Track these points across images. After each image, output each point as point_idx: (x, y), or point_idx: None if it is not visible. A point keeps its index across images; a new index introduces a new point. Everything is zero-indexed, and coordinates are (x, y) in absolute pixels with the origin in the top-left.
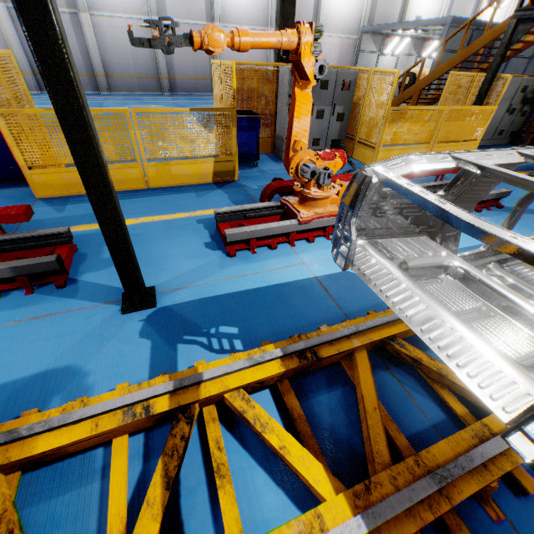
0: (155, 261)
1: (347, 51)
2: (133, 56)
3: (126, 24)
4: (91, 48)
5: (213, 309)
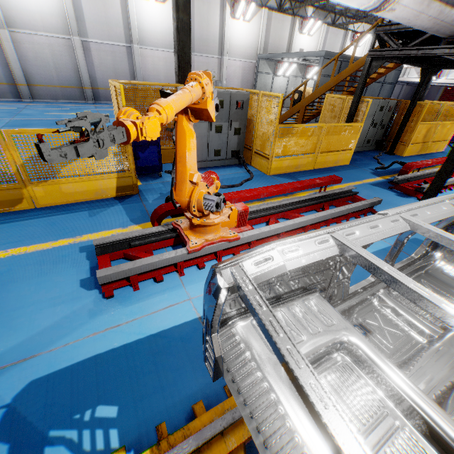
0: (8, 315)
1: (248, 71)
2: (56, 68)
3: (47, 41)
4: (11, 60)
5: (63, 390)
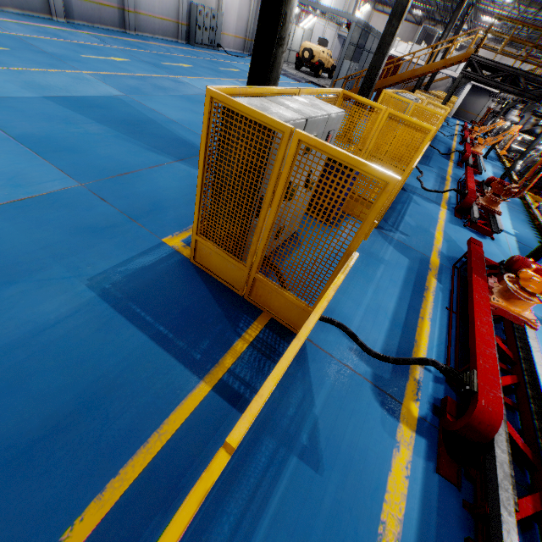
0: (488, 252)
1: (245, 4)
2: None
3: None
4: None
5: None
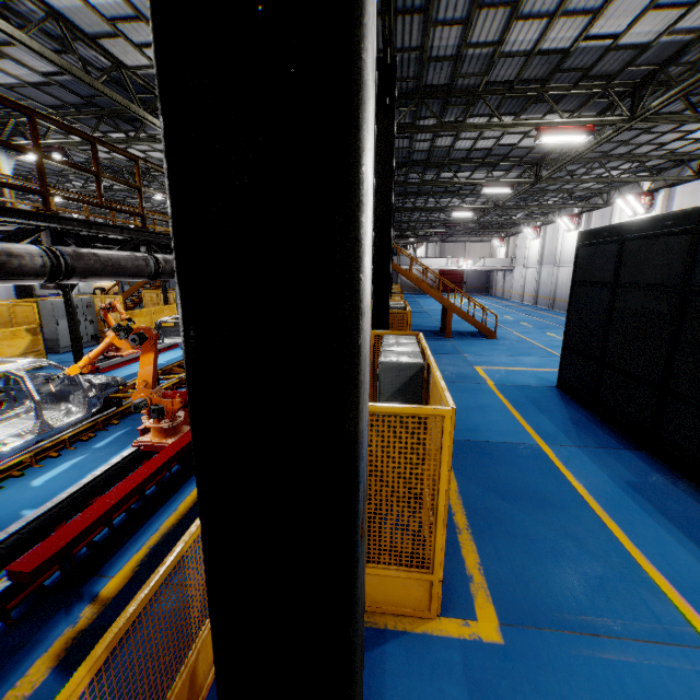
0: None
1: None
2: None
3: None
4: None
5: None
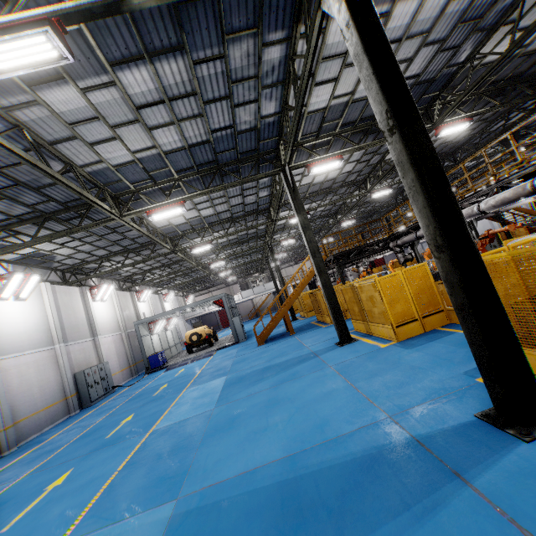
0: None
1: (119, 343)
2: None
3: None
4: None
5: None
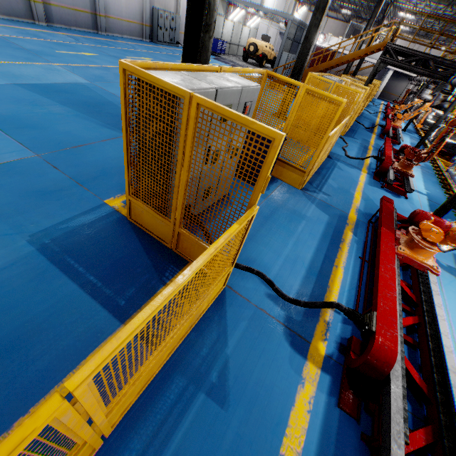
0: (401, 209)
1: None
2: None
3: None
4: None
5: None
